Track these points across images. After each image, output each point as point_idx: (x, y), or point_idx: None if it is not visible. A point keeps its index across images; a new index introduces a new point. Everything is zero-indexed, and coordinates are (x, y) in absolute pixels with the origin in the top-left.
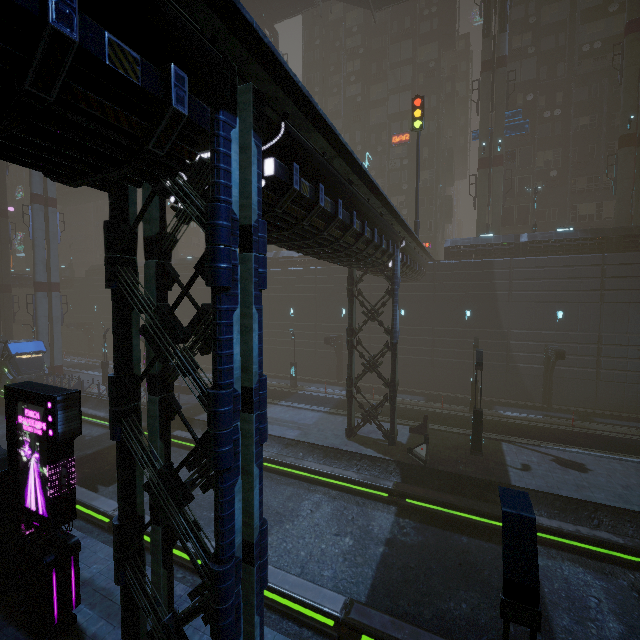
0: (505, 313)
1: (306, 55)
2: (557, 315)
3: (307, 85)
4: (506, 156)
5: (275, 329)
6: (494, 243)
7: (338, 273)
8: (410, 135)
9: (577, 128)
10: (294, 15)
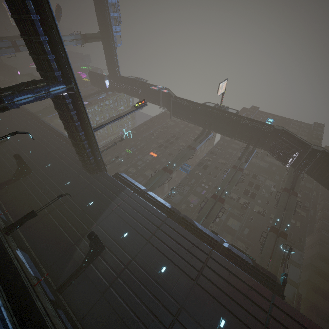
0: (105, 215)
1: (151, 120)
2: (124, 233)
3: (144, 124)
4: (180, 184)
5: (15, 151)
6: (135, 184)
7: (70, 151)
8: (157, 155)
9: (210, 197)
10: (153, 102)
